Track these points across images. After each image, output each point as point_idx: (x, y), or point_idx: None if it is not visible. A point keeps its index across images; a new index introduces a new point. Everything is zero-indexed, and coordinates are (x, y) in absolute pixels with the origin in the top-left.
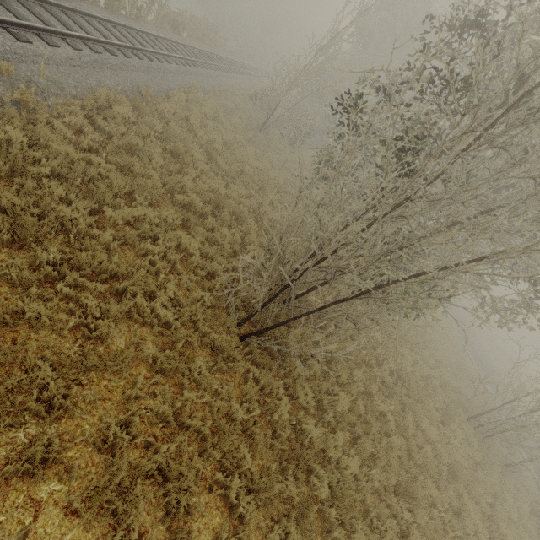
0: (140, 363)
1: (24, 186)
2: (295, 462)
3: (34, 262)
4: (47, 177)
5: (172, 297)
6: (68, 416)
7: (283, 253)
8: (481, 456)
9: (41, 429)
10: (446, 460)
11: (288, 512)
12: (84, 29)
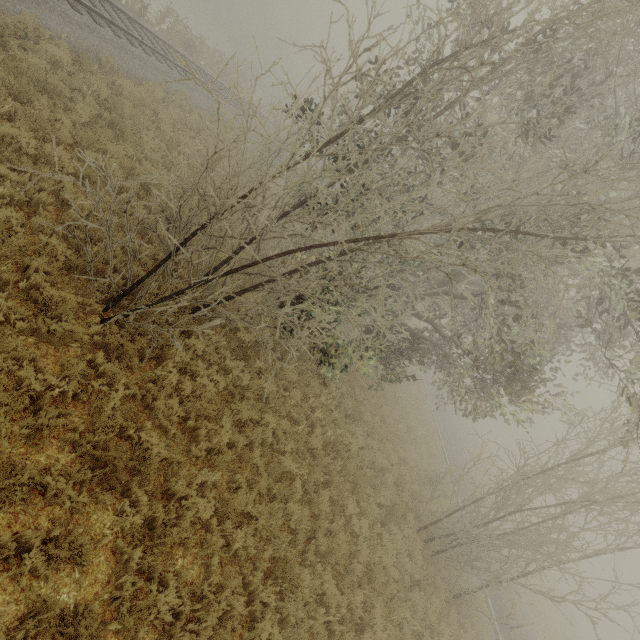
0: None
1: None
2: (100, 471)
3: None
4: None
5: None
6: None
7: (177, 214)
8: (423, 575)
9: None
10: (366, 558)
11: (51, 531)
12: None
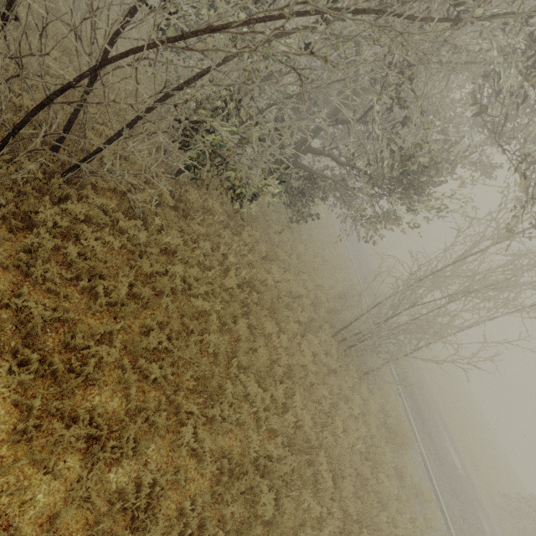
0: None
1: None
2: None
3: None
4: None
5: None
6: None
7: None
8: (338, 365)
9: None
10: (285, 362)
11: None
12: None
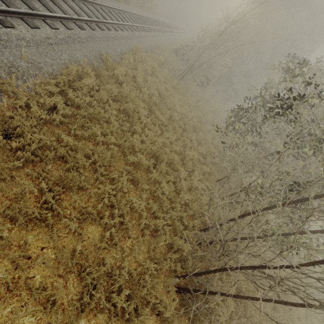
0: None
1: None
2: None
3: (2, 276)
4: (22, 165)
5: (126, 278)
6: None
7: (225, 242)
8: None
9: None
10: None
11: None
12: (61, 8)
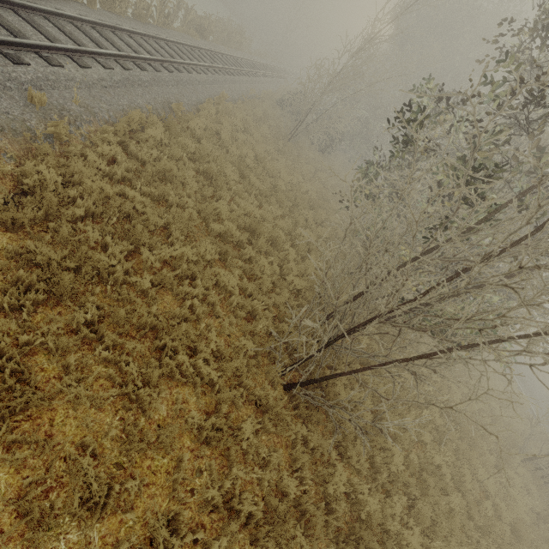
0: (183, 432)
1: (58, 233)
2: (354, 544)
3: (70, 321)
4: (82, 217)
5: (214, 350)
6: (111, 511)
7: (337, 300)
8: (541, 506)
9: (83, 536)
10: (508, 518)
11: None
12: (114, 44)
